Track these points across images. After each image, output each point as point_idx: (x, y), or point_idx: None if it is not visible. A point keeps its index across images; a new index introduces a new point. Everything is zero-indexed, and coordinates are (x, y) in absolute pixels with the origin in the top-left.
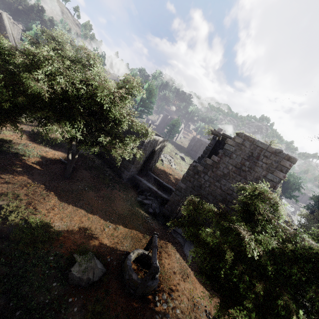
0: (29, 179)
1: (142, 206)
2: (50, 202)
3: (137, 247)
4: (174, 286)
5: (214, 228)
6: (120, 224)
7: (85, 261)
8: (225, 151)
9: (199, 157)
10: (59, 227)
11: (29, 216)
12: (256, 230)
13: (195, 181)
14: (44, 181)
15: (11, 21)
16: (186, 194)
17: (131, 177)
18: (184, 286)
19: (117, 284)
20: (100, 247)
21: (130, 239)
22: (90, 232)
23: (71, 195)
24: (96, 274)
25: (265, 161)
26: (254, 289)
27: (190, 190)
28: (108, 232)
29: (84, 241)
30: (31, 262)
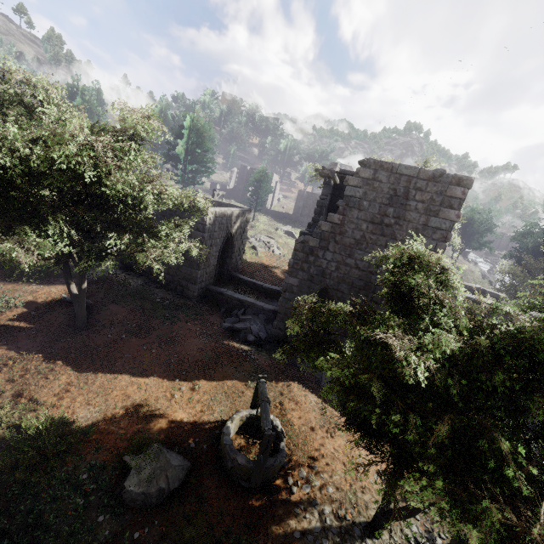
0: (10, 351)
1: (235, 334)
2: (58, 380)
3: (240, 407)
4: (316, 451)
5: (351, 341)
6: (201, 378)
7: (148, 463)
8: (347, 201)
9: (310, 224)
10: (86, 418)
11: (22, 418)
12: (421, 326)
13: (311, 267)
14: (41, 346)
15: None
16: (302, 293)
17: (205, 292)
18: (334, 445)
19: (216, 481)
20: (172, 428)
21: (224, 398)
22: (148, 409)
23: (96, 356)
24: (174, 478)
25: (420, 198)
26: (434, 435)
27: (307, 284)
28: (181, 398)
29: (141, 428)
30: (48, 495)
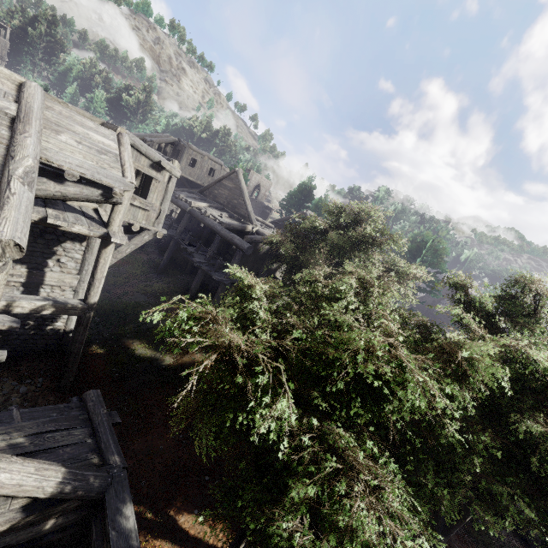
0: None
1: None
2: None
3: None
4: None
5: None
6: None
7: None
8: None
9: None
10: None
11: None
12: None
13: None
14: None
15: (222, 168)
16: None
17: None
18: None
19: None
20: None
21: None
22: None
23: None
24: None
25: None
26: None
27: None
28: None
29: None
30: None
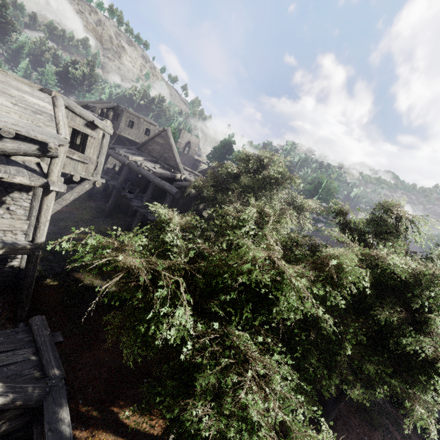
0: None
1: None
2: None
3: None
4: None
5: None
6: None
7: None
8: None
9: None
10: None
11: None
12: None
13: None
14: None
15: (156, 128)
16: None
17: None
18: None
19: None
20: None
21: None
22: None
23: None
24: None
25: None
26: None
27: None
28: None
29: None
30: None
